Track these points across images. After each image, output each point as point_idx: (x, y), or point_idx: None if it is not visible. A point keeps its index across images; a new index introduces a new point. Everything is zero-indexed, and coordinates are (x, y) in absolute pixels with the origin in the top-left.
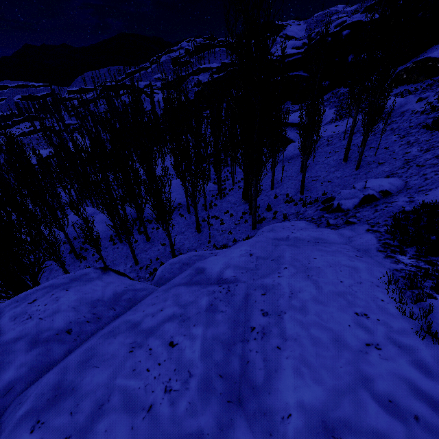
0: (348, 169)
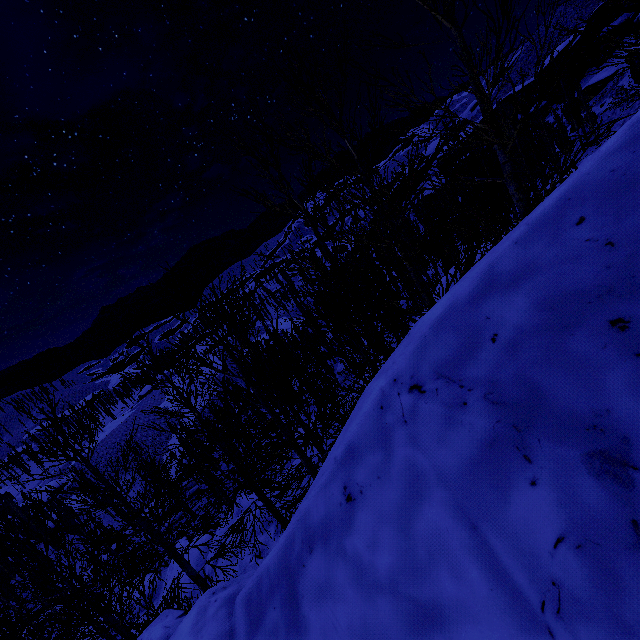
0: (591, 150)
